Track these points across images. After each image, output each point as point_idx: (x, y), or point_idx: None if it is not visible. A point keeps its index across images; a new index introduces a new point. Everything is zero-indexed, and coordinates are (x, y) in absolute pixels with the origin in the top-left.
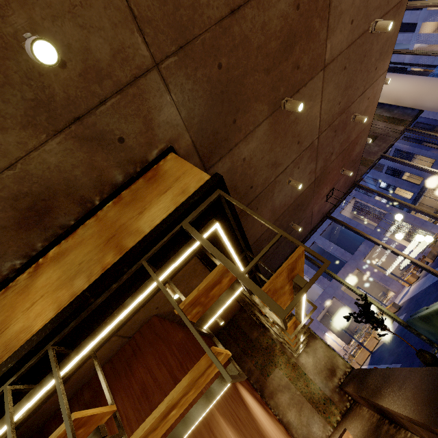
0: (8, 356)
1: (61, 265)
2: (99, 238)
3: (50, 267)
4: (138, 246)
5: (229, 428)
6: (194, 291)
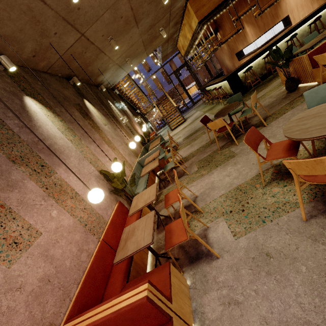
0: (189, 42)
1: (186, 27)
2: (188, 25)
3: (185, 27)
4: (194, 33)
5: (248, 27)
6: (204, 44)
